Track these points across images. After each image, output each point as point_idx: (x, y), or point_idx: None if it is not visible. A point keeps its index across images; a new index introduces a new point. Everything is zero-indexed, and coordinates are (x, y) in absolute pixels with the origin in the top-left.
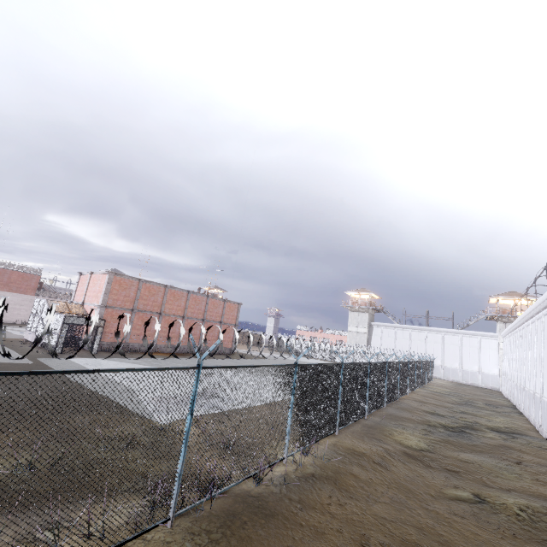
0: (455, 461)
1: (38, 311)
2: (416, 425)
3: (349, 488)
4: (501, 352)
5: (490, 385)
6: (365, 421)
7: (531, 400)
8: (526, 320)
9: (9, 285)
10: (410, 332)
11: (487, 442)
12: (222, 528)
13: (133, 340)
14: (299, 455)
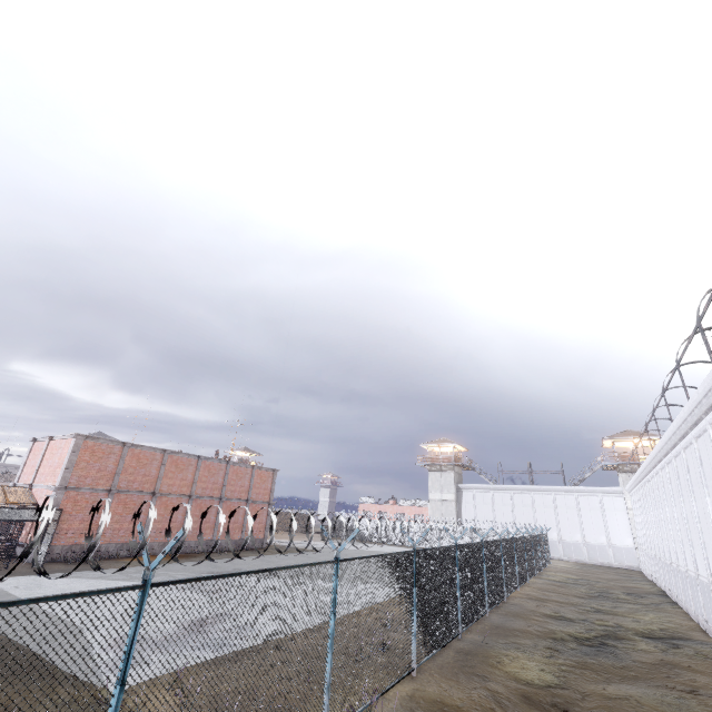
0: (601, 701)
1: None
2: (536, 641)
3: None
4: (631, 514)
5: (625, 562)
6: (459, 644)
7: (684, 581)
8: (653, 467)
9: None
10: (511, 494)
11: (641, 658)
12: None
13: (108, 539)
14: None
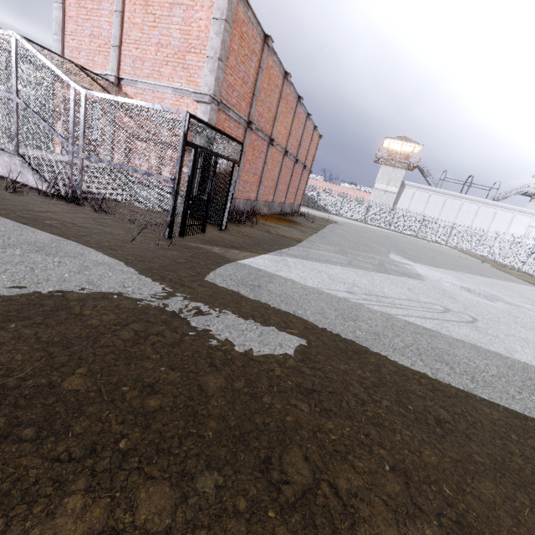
0: None
1: None
2: None
3: None
4: (531, 230)
5: None
6: None
7: None
8: None
9: None
10: (446, 198)
11: None
12: None
13: (239, 193)
14: None
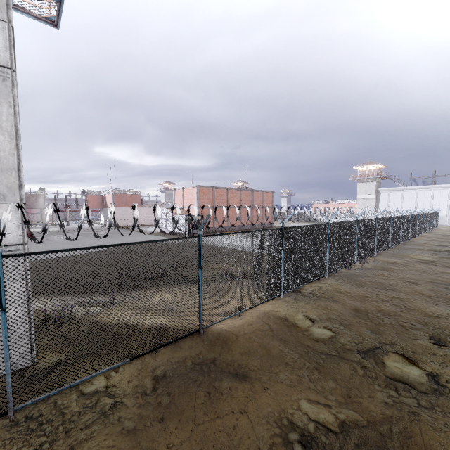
0: None
1: (163, 216)
2: (425, 251)
3: (391, 271)
4: None
5: None
6: (389, 251)
7: None
8: None
9: (127, 203)
10: (416, 191)
11: None
12: (345, 278)
13: (217, 225)
14: (359, 264)
